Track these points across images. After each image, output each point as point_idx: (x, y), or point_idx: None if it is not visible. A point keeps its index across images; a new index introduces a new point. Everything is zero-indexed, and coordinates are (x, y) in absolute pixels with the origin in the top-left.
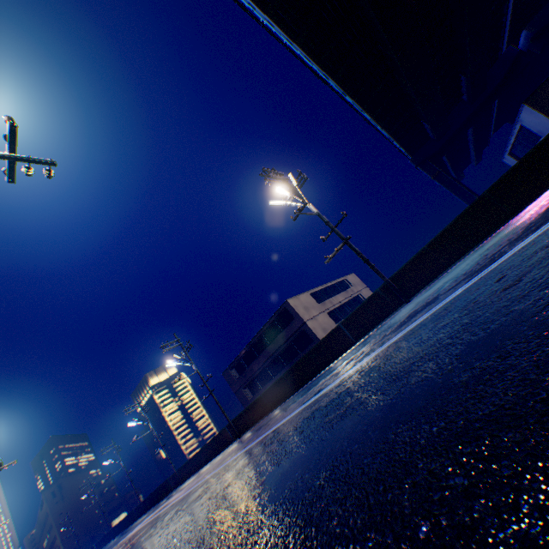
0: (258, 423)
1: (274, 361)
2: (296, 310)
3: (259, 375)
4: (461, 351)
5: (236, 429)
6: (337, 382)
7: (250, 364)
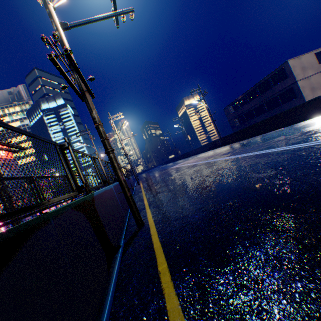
0: (236, 143)
1: (260, 107)
2: (291, 71)
3: (246, 114)
4: (320, 191)
5: (223, 142)
6: (280, 150)
7: (242, 106)
